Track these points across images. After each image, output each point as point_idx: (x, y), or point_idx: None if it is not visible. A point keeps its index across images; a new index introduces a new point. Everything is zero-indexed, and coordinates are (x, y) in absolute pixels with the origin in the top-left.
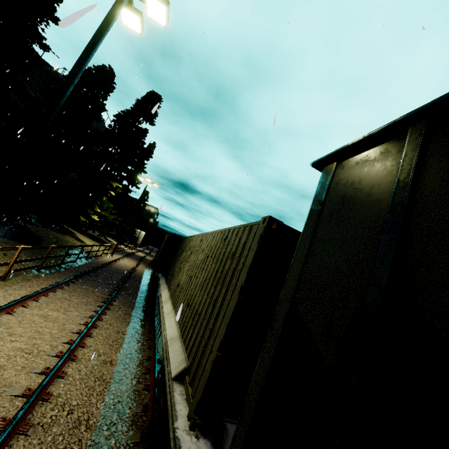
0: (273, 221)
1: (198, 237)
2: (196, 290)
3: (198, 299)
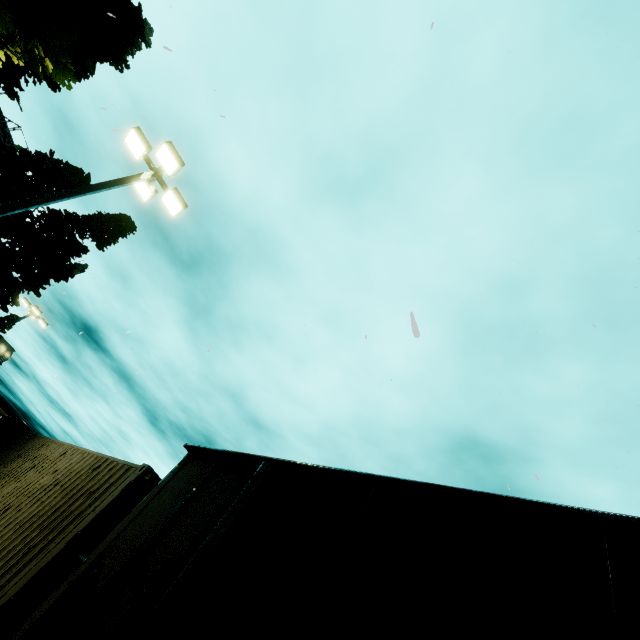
0: (151, 471)
1: (61, 447)
2: (7, 530)
3: (1, 545)
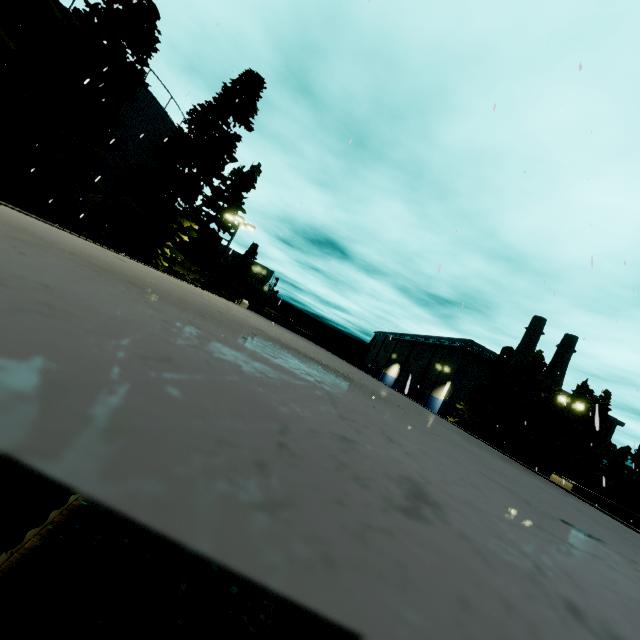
0: None
1: None
2: None
3: None
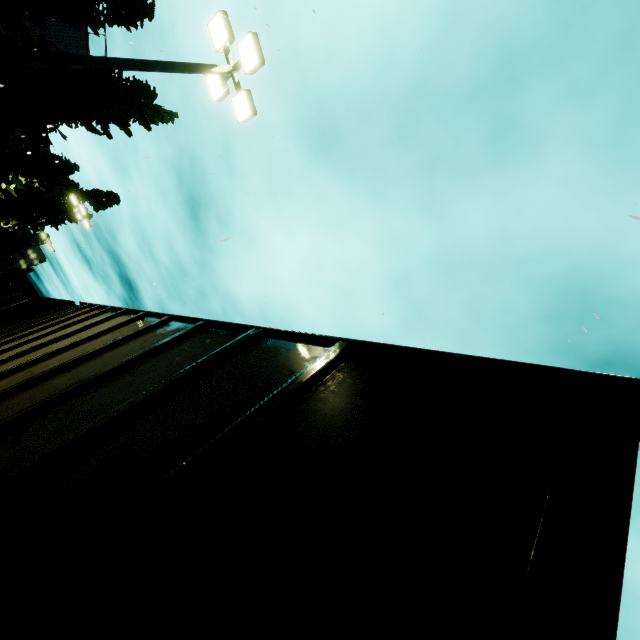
0: None
1: None
2: None
3: None
